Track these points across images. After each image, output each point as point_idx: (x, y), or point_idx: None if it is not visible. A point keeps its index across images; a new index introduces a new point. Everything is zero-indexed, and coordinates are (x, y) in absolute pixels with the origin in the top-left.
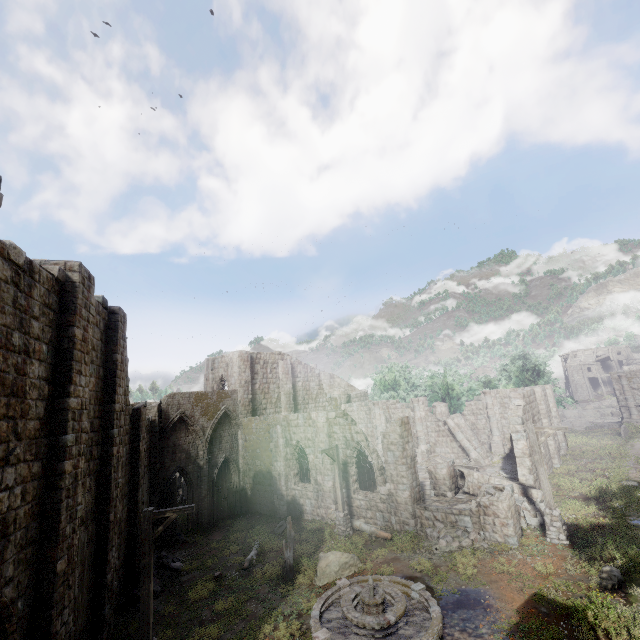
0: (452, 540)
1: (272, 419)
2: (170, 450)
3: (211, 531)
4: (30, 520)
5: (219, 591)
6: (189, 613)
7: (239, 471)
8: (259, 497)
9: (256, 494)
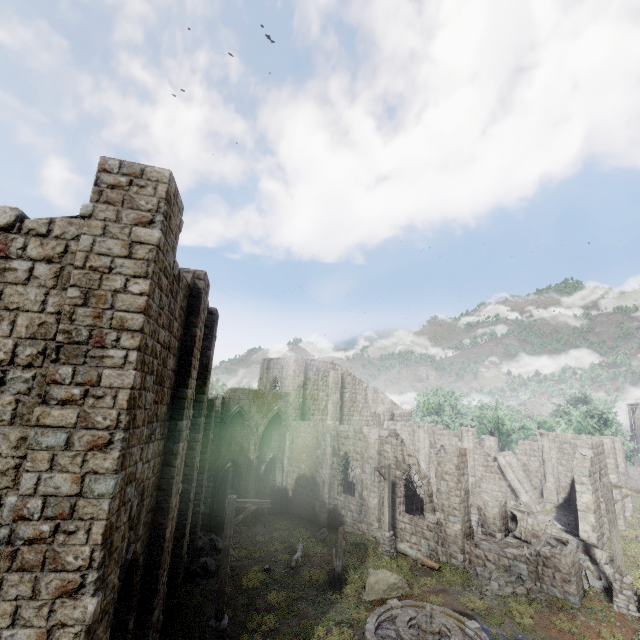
0: (505, 584)
1: (322, 426)
2: (227, 440)
3: (254, 524)
4: (153, 490)
5: (269, 584)
6: (244, 598)
7: (283, 471)
8: (300, 500)
9: (297, 496)
